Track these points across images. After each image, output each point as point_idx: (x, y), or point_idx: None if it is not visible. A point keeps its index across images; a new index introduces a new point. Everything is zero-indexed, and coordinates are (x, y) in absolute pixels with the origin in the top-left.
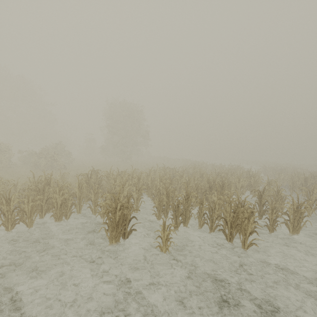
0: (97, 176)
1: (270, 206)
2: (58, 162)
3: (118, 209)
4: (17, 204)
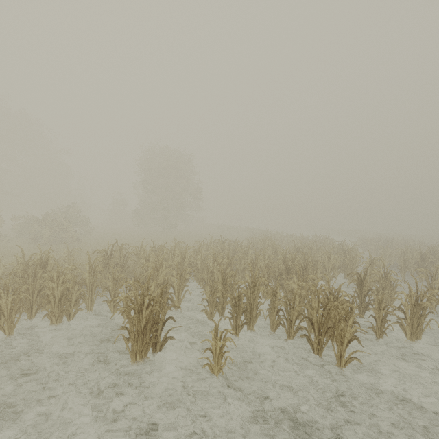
0: (121, 253)
1: (375, 297)
2: (68, 232)
3: (145, 305)
4: None
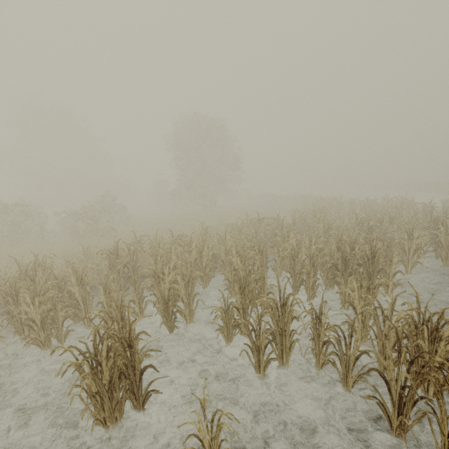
0: (128, 252)
1: None
2: (102, 223)
3: (103, 355)
4: None
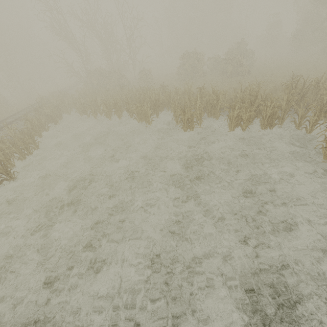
0: (304, 86)
1: None
2: (242, 66)
3: None
4: (239, 113)
